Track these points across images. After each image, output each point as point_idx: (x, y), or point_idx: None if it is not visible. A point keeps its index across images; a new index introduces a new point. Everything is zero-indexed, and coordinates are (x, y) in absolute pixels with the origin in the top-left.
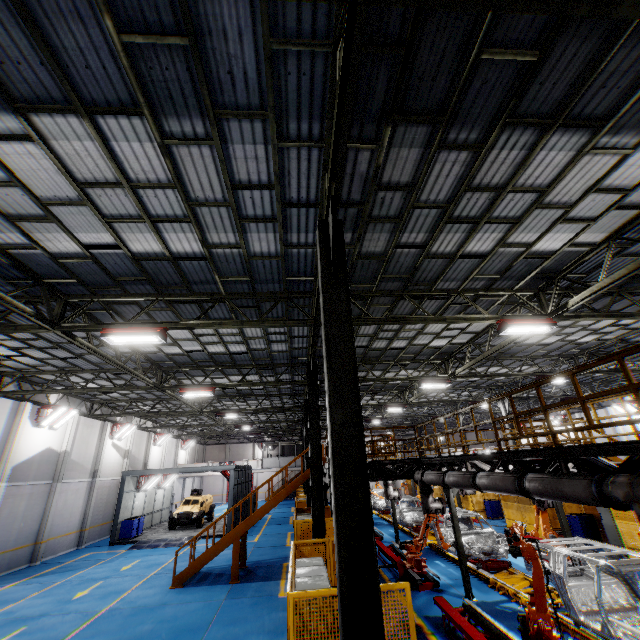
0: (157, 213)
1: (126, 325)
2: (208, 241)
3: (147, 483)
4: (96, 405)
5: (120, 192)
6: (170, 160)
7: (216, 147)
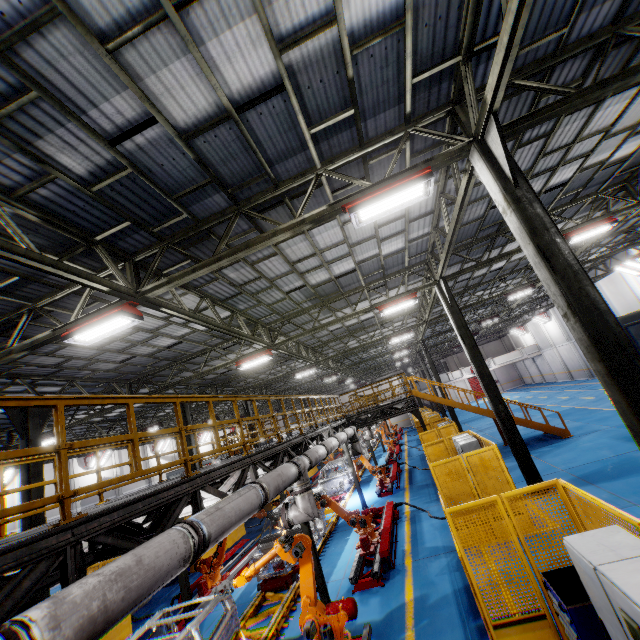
0: None
1: None
2: None
3: None
4: None
5: None
6: None
7: None
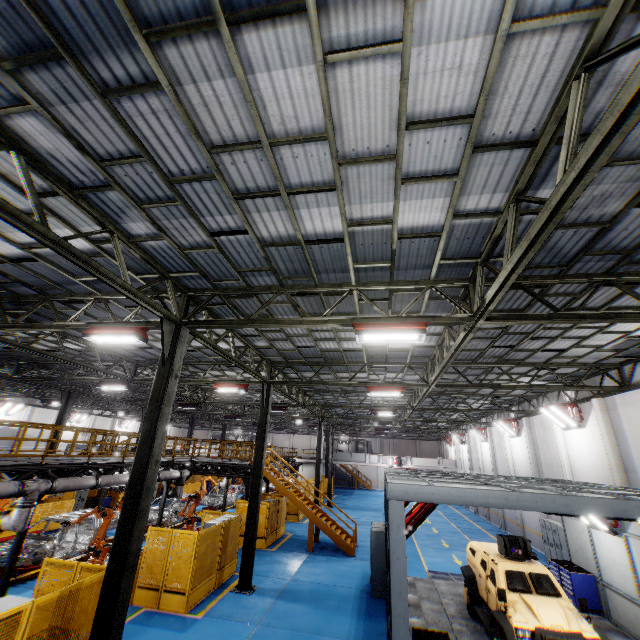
0: None
1: None
2: None
3: None
4: None
5: None
6: None
7: None
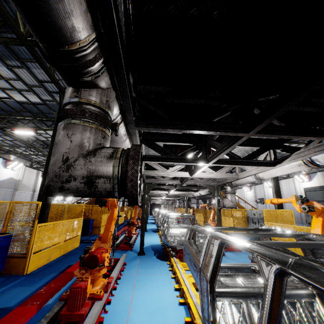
0: (19, 88)
1: (22, 127)
2: (42, 98)
3: (57, 197)
4: (34, 163)
5: (3, 81)
6: (14, 72)
7: (26, 69)
